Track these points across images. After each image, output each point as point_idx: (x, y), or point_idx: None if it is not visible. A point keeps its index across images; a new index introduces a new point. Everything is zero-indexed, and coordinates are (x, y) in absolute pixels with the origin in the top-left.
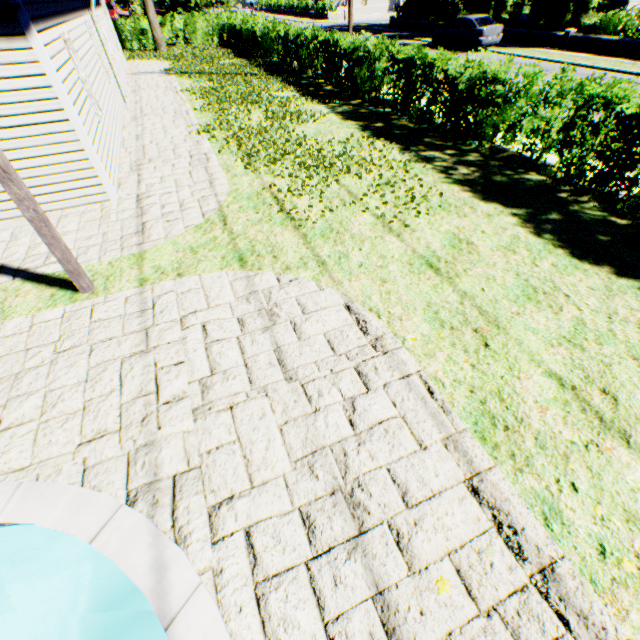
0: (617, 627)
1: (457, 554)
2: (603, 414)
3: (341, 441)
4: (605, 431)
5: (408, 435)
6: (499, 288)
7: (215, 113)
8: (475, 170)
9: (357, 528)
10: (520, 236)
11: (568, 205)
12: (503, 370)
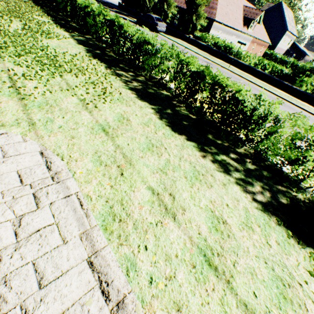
0: None
1: (67, 312)
2: (168, 206)
3: (2, 249)
4: (167, 214)
5: (58, 235)
6: (137, 144)
7: None
8: (141, 85)
9: None
10: (153, 119)
11: (176, 107)
12: (127, 187)
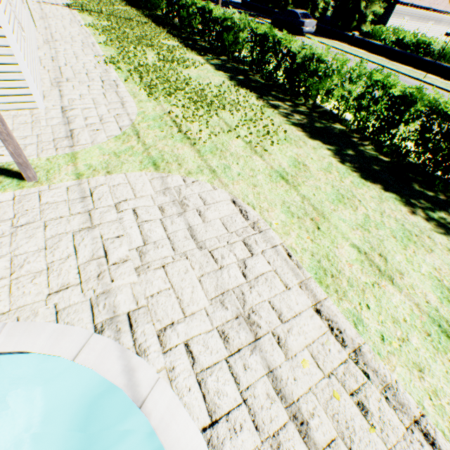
0: (390, 374)
1: (311, 346)
2: (380, 267)
3: (239, 286)
4: (381, 276)
5: (279, 281)
6: (323, 194)
7: (117, 49)
8: (304, 118)
9: (254, 336)
10: (333, 163)
11: (358, 146)
12: (328, 243)
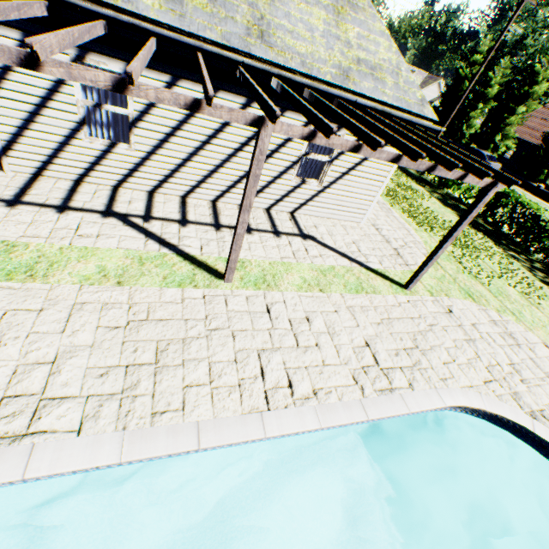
0: None
1: None
2: None
3: None
4: None
5: None
6: None
7: None
8: (545, 276)
9: None
10: None
11: None
12: None
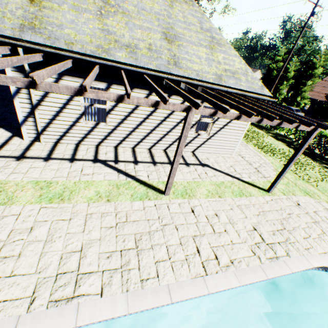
0: None
1: None
2: None
3: None
4: None
5: None
6: None
7: None
8: None
9: None
10: None
11: None
12: None
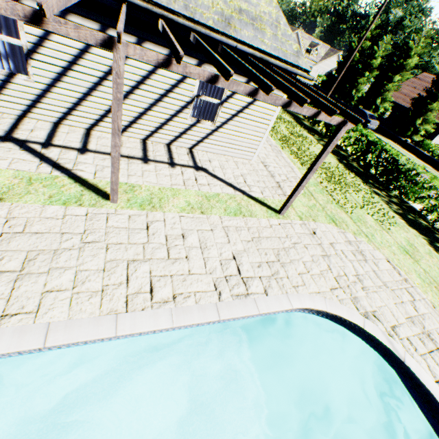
0: None
1: None
2: None
3: (415, 316)
4: None
5: (434, 320)
6: (434, 272)
7: None
8: (399, 208)
9: (436, 346)
10: (430, 250)
11: None
12: None
